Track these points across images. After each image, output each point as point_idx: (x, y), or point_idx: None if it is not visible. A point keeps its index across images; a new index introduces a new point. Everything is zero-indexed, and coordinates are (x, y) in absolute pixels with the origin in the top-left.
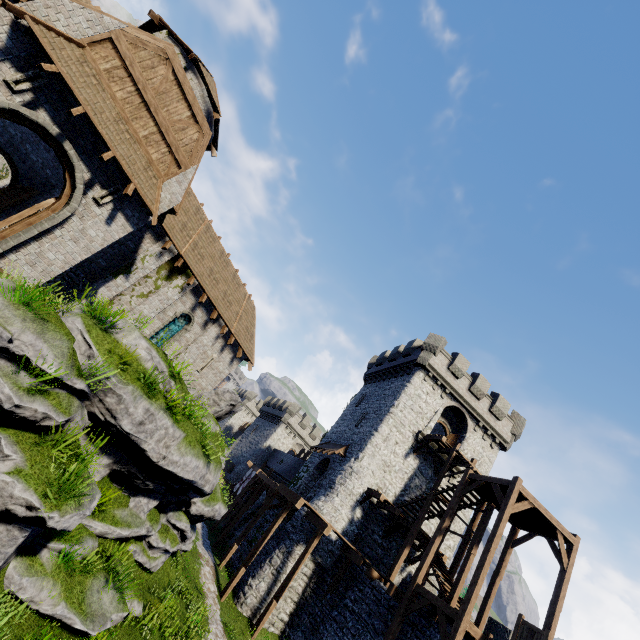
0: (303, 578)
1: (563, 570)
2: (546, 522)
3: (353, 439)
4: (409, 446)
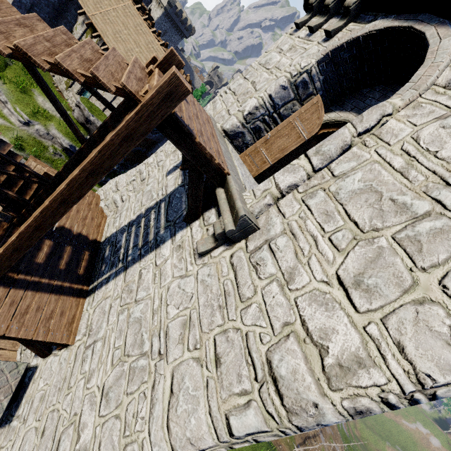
0: None
1: None
2: None
3: None
4: None
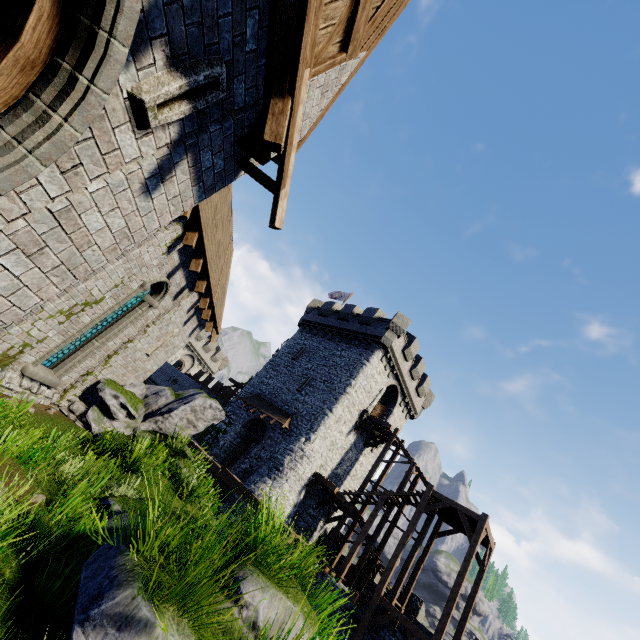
0: None
1: (482, 571)
2: (483, 538)
3: (298, 408)
4: (353, 424)
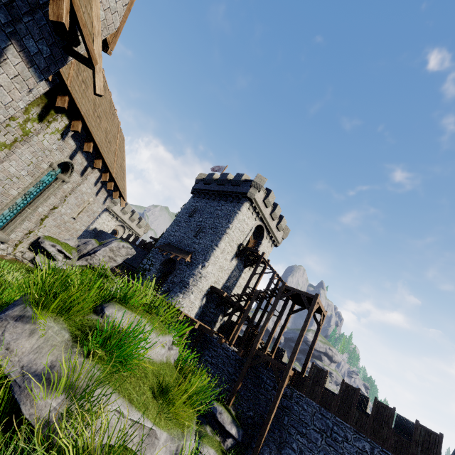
0: None
1: (319, 328)
2: (319, 309)
3: (195, 248)
4: (234, 253)
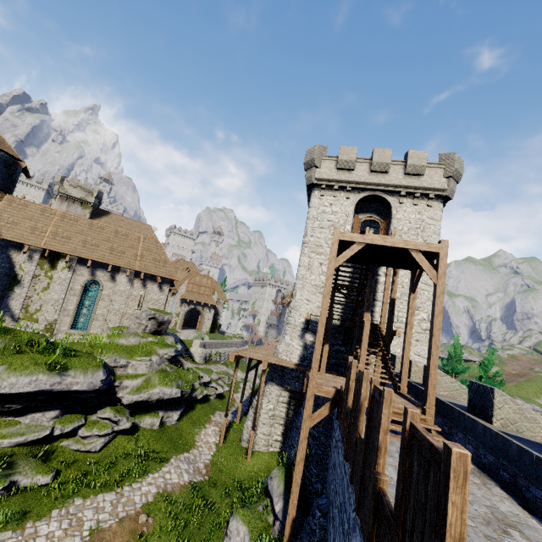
0: (282, 406)
1: (435, 286)
2: (397, 250)
3: None
4: None
